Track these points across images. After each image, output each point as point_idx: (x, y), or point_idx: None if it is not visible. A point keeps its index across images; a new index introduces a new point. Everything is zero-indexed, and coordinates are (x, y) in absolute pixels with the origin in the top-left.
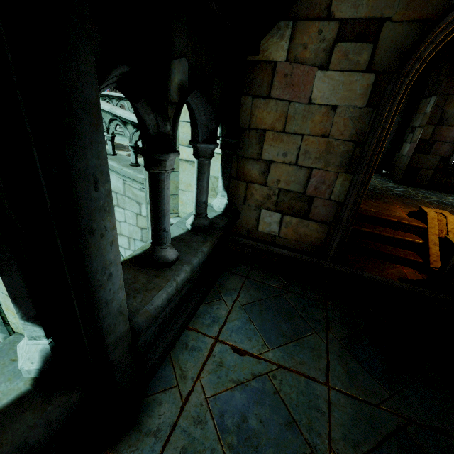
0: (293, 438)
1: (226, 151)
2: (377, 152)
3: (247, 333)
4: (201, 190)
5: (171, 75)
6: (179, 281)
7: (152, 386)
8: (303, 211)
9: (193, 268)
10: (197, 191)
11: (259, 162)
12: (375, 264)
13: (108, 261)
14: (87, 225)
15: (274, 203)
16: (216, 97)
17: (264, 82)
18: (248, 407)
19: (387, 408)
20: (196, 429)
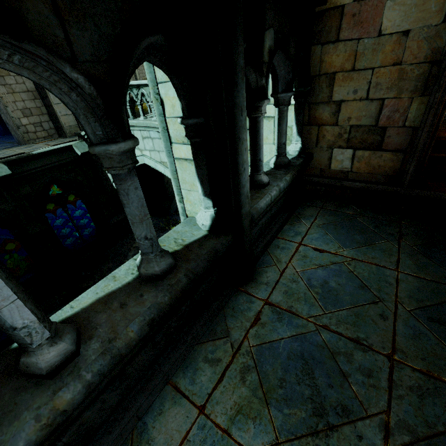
0: (364, 293)
1: (299, 100)
2: None
3: (324, 240)
4: (281, 133)
5: (264, 43)
6: (272, 196)
7: (259, 264)
8: (376, 143)
9: (280, 190)
10: (278, 134)
11: (330, 104)
12: None
13: (244, 160)
14: (238, 135)
15: (346, 140)
16: (291, 52)
17: (332, 28)
18: (328, 277)
19: None
20: (292, 284)
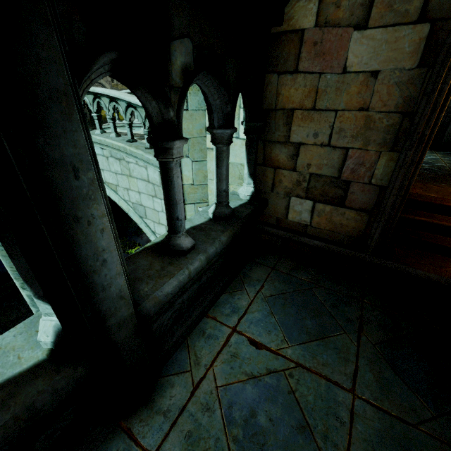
0: (304, 443)
1: (250, 136)
2: (432, 122)
3: (266, 326)
4: (220, 178)
5: (171, 58)
6: (193, 270)
7: (167, 368)
8: (338, 198)
9: (209, 257)
10: (217, 179)
11: (288, 145)
12: (430, 259)
13: (101, 248)
14: (71, 213)
15: (305, 189)
16: (231, 78)
17: (290, 55)
18: (259, 403)
19: (428, 430)
20: (203, 416)
